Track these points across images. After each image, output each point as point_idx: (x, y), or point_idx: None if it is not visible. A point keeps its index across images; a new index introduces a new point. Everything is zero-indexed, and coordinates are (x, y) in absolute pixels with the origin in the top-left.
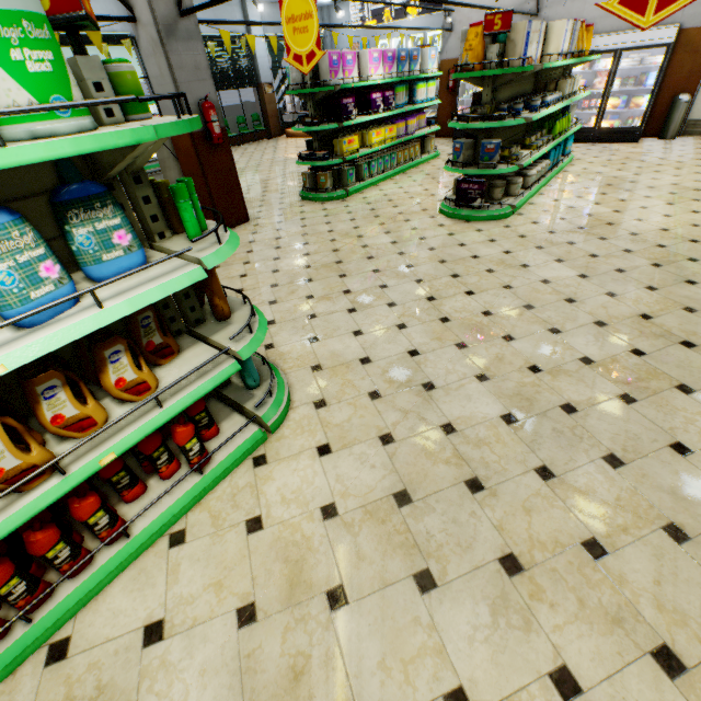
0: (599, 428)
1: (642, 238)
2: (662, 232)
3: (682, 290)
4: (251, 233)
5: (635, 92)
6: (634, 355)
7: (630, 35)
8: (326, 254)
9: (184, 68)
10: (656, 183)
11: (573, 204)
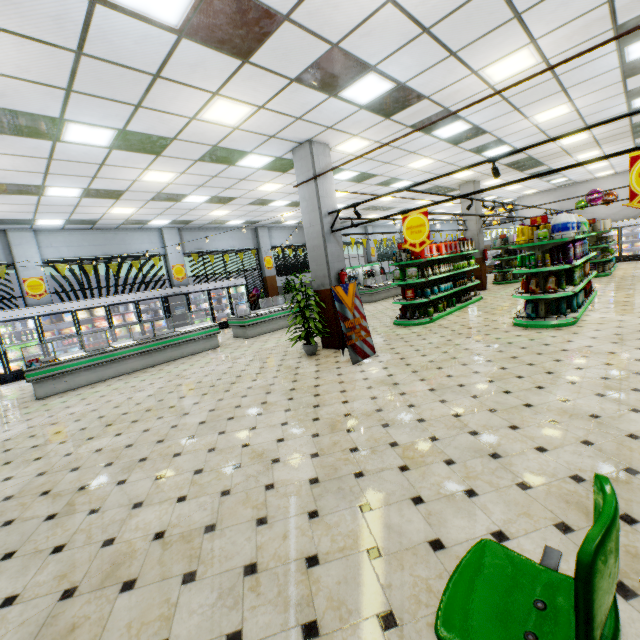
0: None
1: None
2: None
3: None
4: (498, 289)
5: (633, 241)
6: None
7: (622, 222)
8: None
9: (480, 240)
10: None
11: (633, 271)
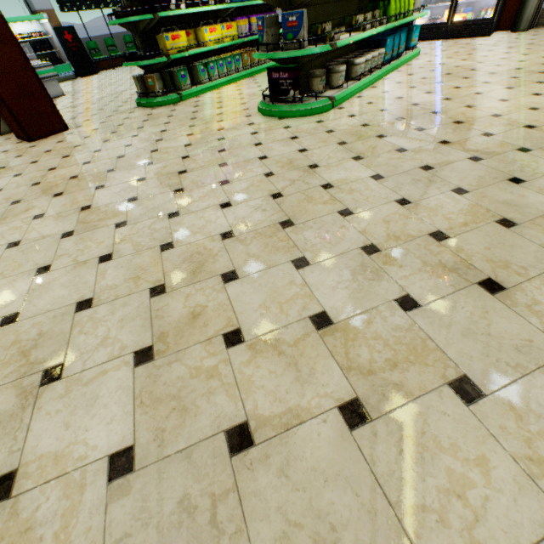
0: (269, 503)
1: (467, 126)
2: (492, 118)
3: (502, 192)
4: (56, 142)
5: None
6: (401, 308)
7: None
8: (107, 161)
9: None
10: (499, 69)
11: (402, 94)
